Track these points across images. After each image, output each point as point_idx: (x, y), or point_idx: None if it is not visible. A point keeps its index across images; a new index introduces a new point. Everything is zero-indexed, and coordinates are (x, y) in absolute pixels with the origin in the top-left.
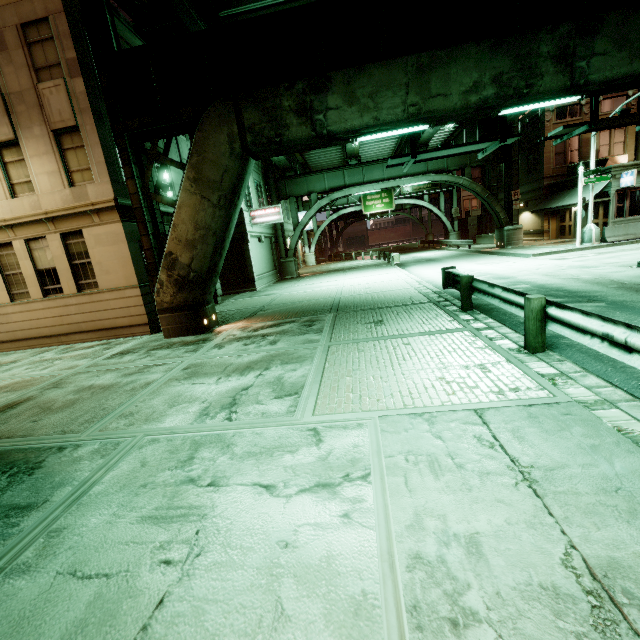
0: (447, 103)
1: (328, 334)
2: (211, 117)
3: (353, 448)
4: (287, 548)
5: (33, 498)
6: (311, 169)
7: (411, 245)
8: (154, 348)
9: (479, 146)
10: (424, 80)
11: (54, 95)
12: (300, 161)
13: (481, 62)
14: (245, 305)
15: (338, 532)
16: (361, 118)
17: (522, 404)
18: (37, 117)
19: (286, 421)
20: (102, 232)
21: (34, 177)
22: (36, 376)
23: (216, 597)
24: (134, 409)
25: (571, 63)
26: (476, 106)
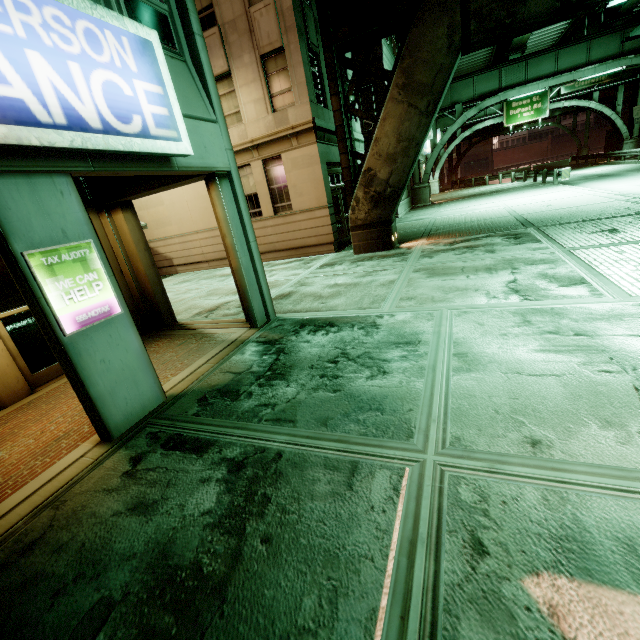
0: None
1: (552, 243)
2: (431, 7)
3: None
4: None
5: (404, 339)
6: None
7: (559, 163)
8: (355, 261)
9: None
10: None
11: (264, 17)
12: None
13: None
14: (404, 228)
15: None
16: None
17: None
18: (247, 44)
19: (602, 300)
20: (298, 155)
21: (242, 107)
22: (272, 280)
23: None
24: (407, 296)
25: None
26: None
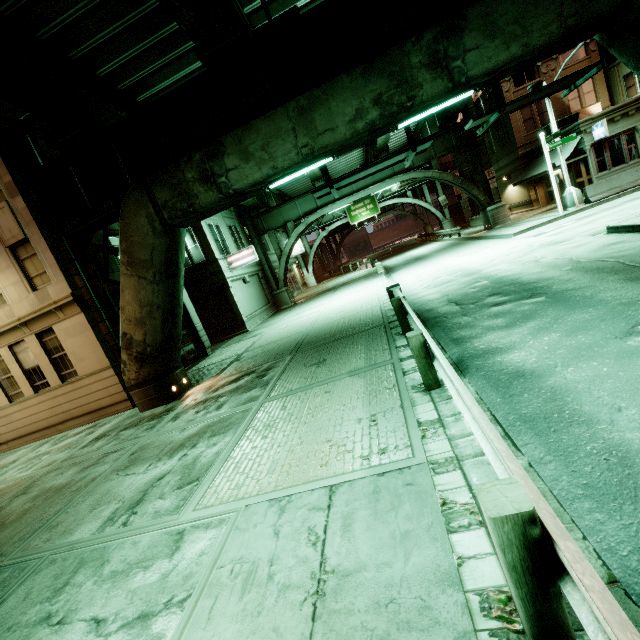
0: (336, 136)
1: (271, 387)
2: (128, 204)
3: (198, 557)
4: None
5: None
6: (290, 196)
7: (409, 242)
8: (125, 427)
9: (396, 159)
10: (308, 121)
11: (2, 217)
12: (275, 192)
13: (357, 89)
14: (228, 354)
15: None
16: (260, 171)
17: (377, 472)
18: None
19: (167, 522)
20: (69, 325)
21: (3, 290)
22: (19, 479)
23: None
24: (63, 517)
25: (446, 65)
26: (367, 130)
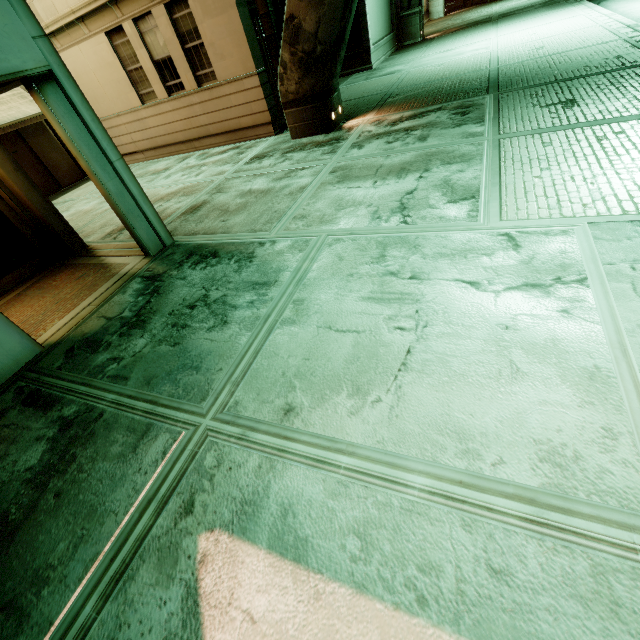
0: None
1: (493, 124)
2: None
3: (560, 254)
4: (508, 330)
5: (265, 278)
6: None
7: None
8: (287, 151)
9: None
10: None
11: None
12: None
13: None
14: (365, 91)
15: (559, 323)
16: None
17: None
18: None
19: (470, 226)
20: None
21: None
22: (195, 182)
23: (454, 354)
24: (303, 212)
25: None
26: None
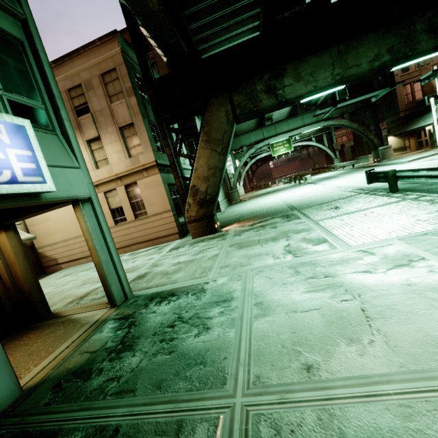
0: (359, 69)
1: (307, 218)
2: (214, 103)
3: (398, 252)
4: (411, 285)
5: (222, 298)
6: (235, 133)
7: (306, 172)
8: (193, 243)
9: (375, 93)
10: (343, 59)
11: (120, 108)
12: None
13: (378, 42)
14: (224, 218)
15: (434, 276)
16: (306, 88)
17: None
18: (110, 122)
19: (336, 251)
20: (148, 181)
21: (109, 155)
22: (134, 265)
23: (393, 304)
24: (225, 264)
25: (437, 32)
26: (377, 68)
